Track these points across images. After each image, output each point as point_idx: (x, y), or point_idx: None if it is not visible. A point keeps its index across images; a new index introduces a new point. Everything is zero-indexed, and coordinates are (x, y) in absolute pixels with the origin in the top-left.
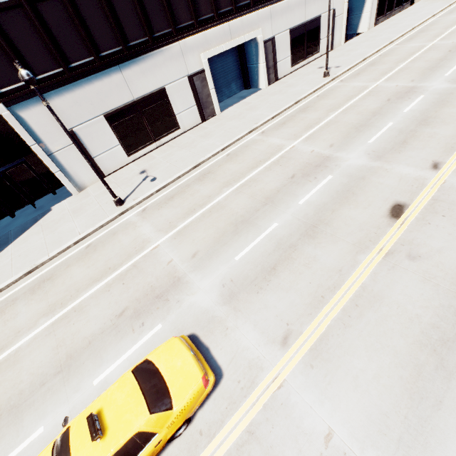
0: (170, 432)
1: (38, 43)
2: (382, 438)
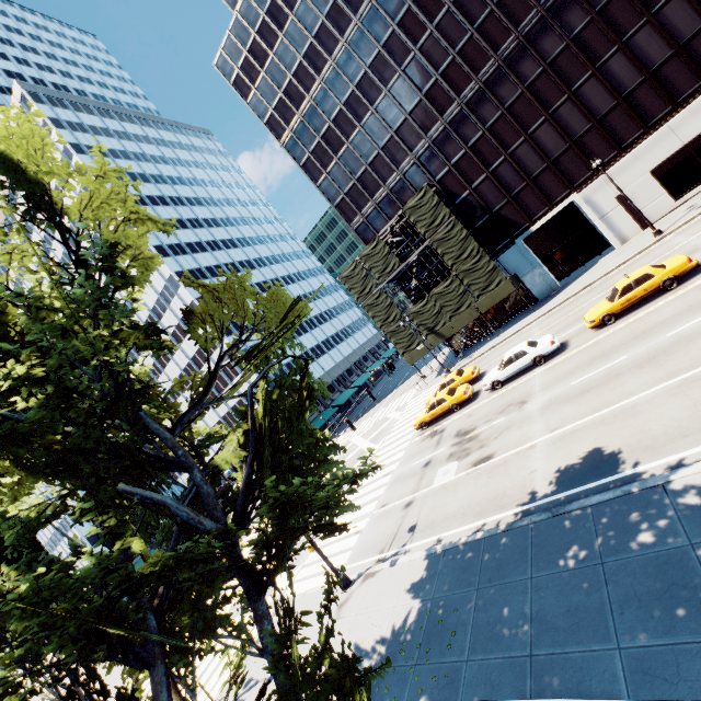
0: (663, 278)
1: (601, 144)
2: None
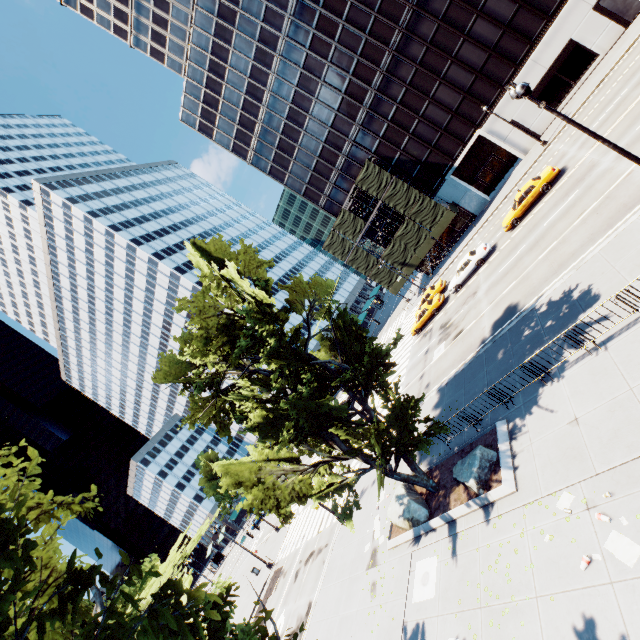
0: (540, 186)
1: (486, 87)
2: (606, 149)
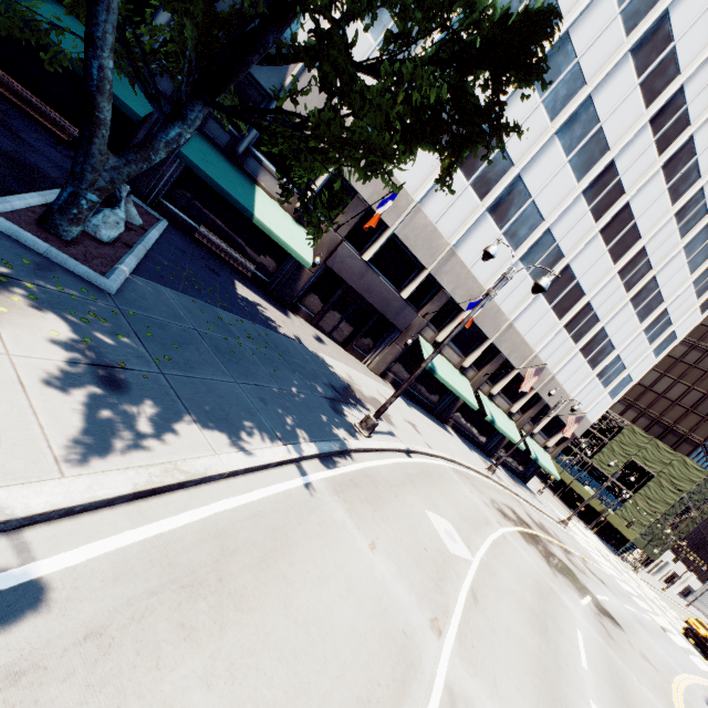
0: None
1: None
2: None
